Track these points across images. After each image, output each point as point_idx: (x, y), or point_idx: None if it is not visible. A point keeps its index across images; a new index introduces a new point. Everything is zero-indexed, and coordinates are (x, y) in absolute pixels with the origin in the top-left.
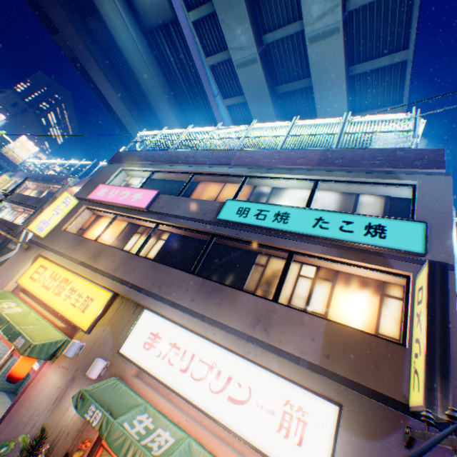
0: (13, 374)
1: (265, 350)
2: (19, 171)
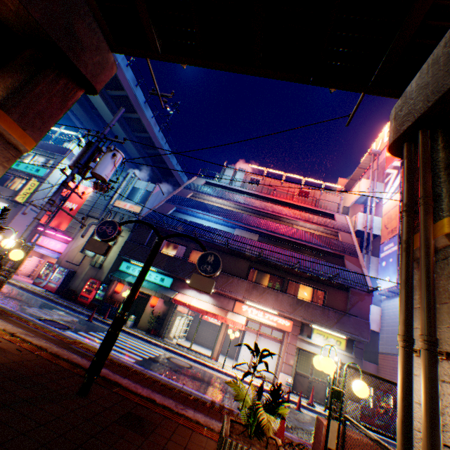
0: None
1: None
2: None
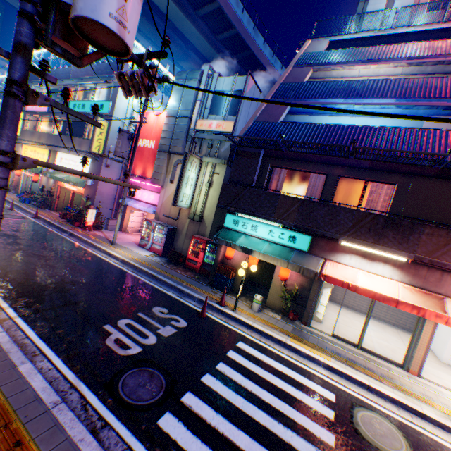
0: (34, 180)
1: (81, 152)
2: None
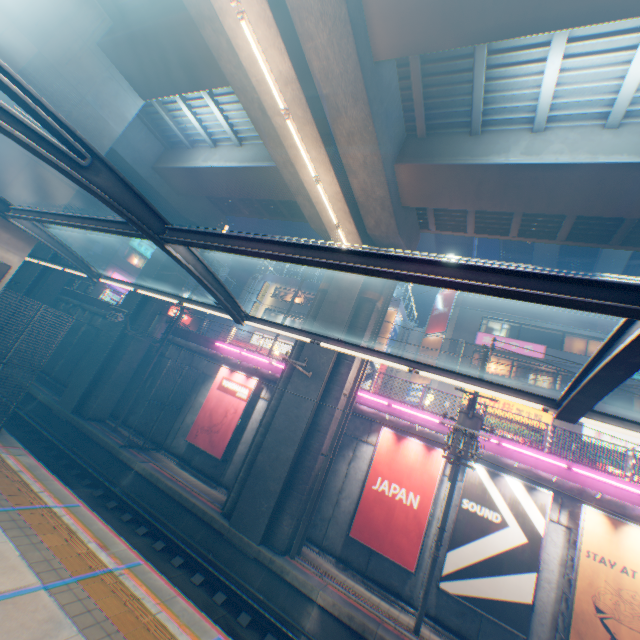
0: None
1: None
2: (267, 274)
